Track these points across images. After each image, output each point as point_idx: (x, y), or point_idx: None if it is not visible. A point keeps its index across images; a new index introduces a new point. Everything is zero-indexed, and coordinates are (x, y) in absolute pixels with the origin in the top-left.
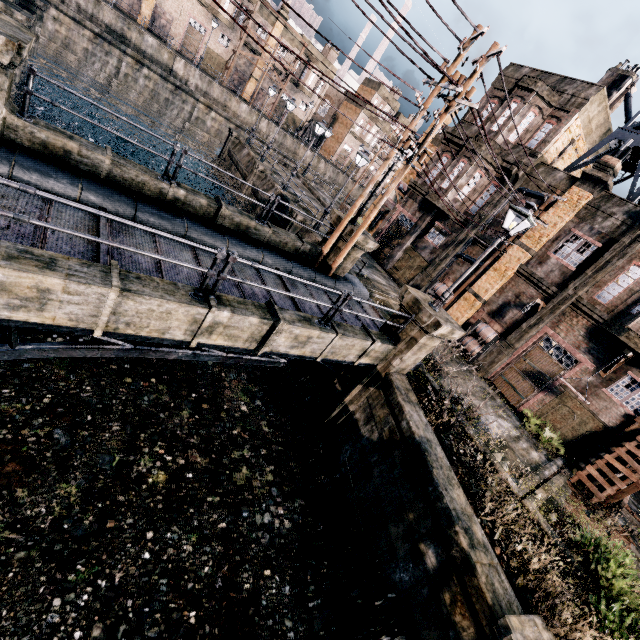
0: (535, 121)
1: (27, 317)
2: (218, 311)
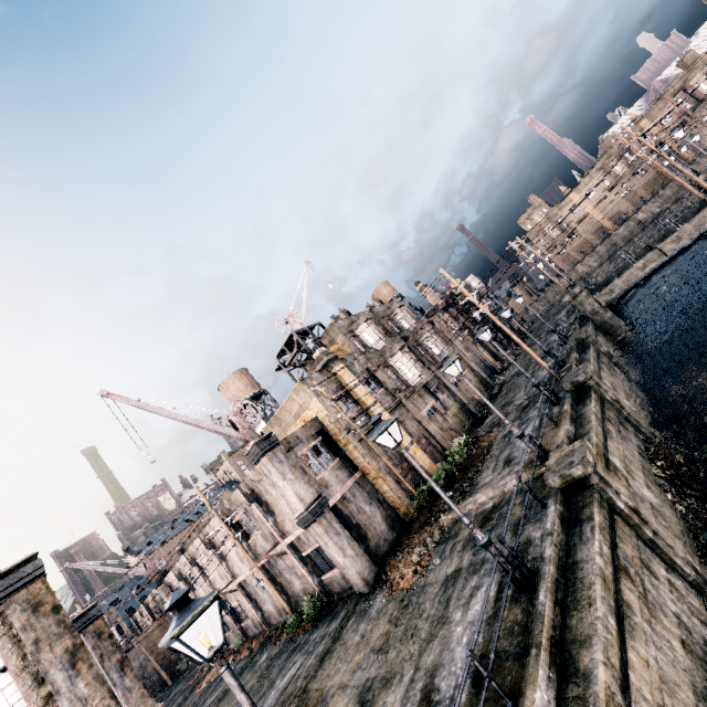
0: None
1: (614, 295)
2: (638, 262)
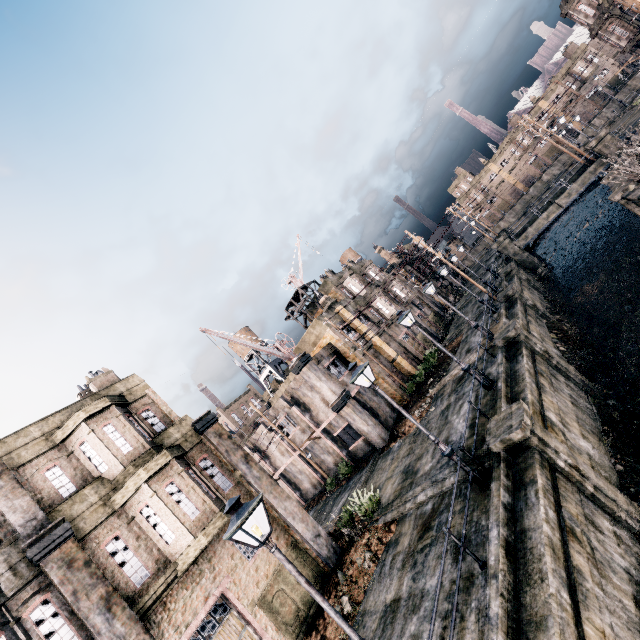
0: (584, 3)
1: (528, 240)
2: (543, 214)
